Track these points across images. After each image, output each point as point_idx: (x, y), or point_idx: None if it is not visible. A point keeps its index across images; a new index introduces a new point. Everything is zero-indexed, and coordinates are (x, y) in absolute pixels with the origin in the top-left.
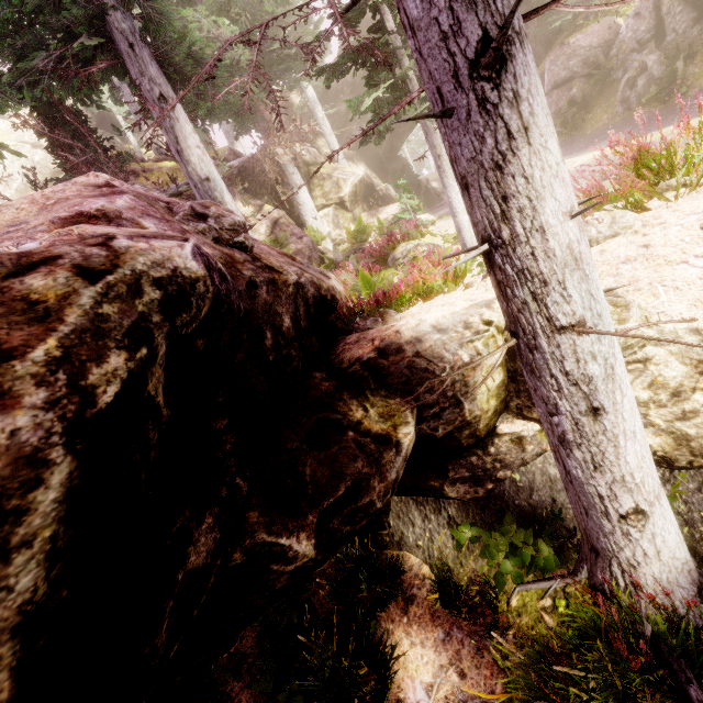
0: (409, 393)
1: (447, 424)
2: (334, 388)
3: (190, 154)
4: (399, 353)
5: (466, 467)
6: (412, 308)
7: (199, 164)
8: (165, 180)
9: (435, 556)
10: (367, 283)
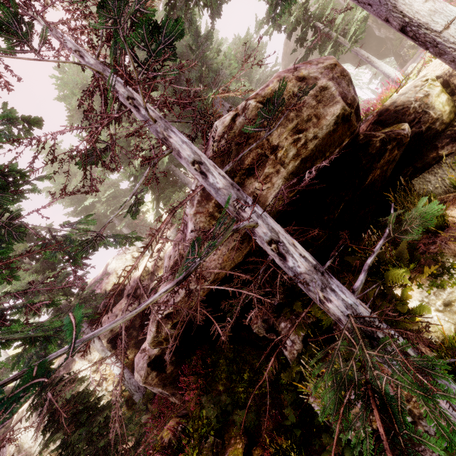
0: (399, 122)
1: (425, 123)
2: None
3: None
4: (387, 111)
5: (445, 138)
6: None
7: None
8: None
9: (450, 185)
10: None
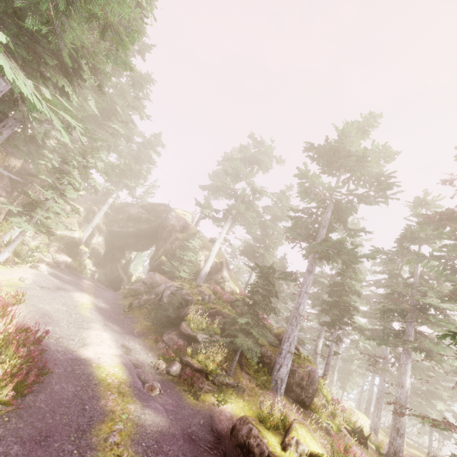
0: None
1: None
2: None
3: None
4: None
5: None
6: None
7: None
8: None
9: None
10: None
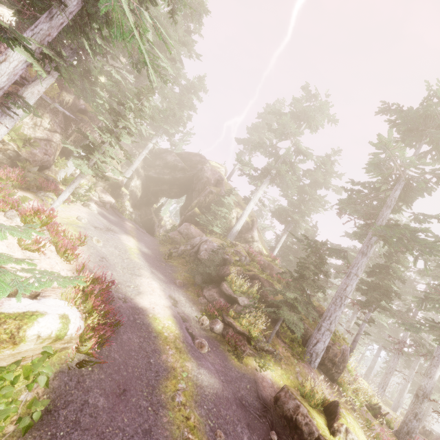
0: None
1: None
2: None
3: (31, 88)
4: None
5: None
6: None
7: (29, 92)
8: None
9: None
10: None
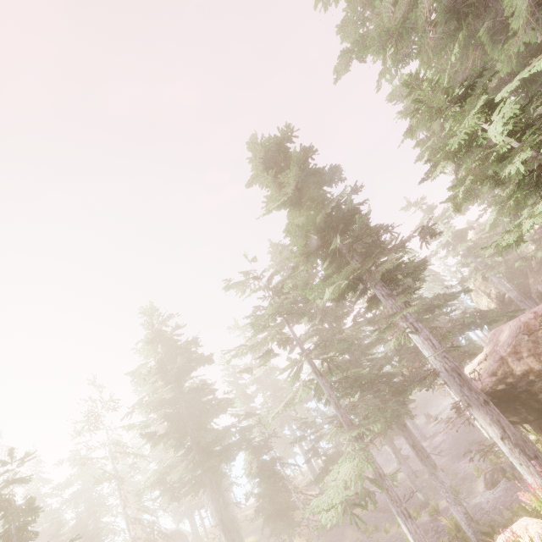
0: None
1: None
2: None
3: None
4: None
5: None
6: None
7: None
8: None
9: None
10: None
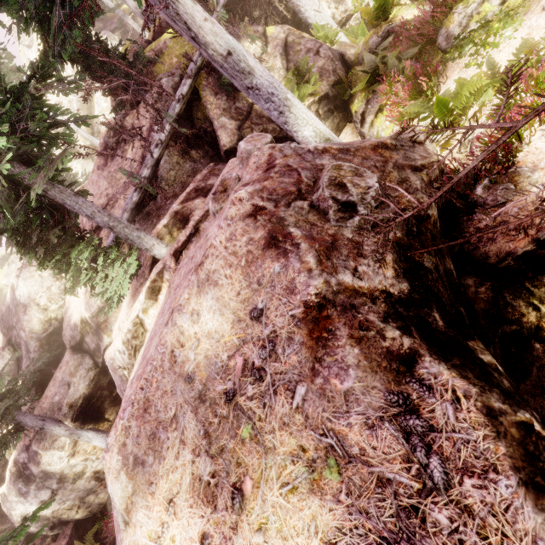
0: None
1: None
2: (492, 292)
3: (204, 35)
4: None
5: None
6: (533, 139)
7: (215, 41)
8: (176, 57)
9: None
10: (442, 107)
